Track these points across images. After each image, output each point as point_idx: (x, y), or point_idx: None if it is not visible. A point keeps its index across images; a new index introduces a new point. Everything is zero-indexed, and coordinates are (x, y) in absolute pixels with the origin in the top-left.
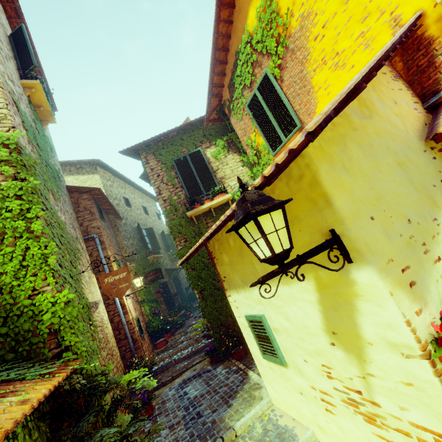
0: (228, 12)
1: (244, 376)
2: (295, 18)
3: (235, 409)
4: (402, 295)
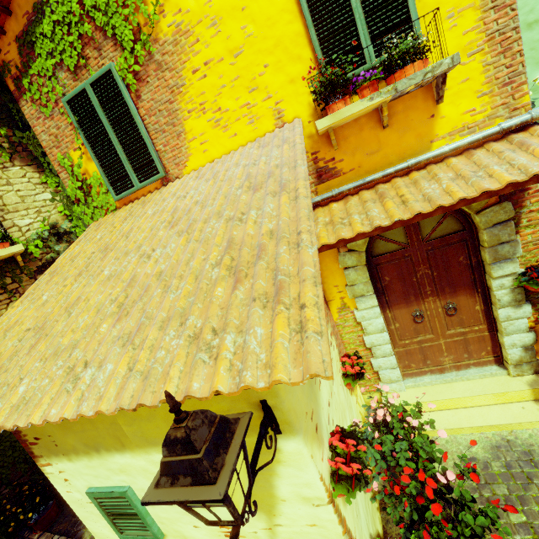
0: None
1: None
2: (168, 21)
3: None
4: (316, 449)
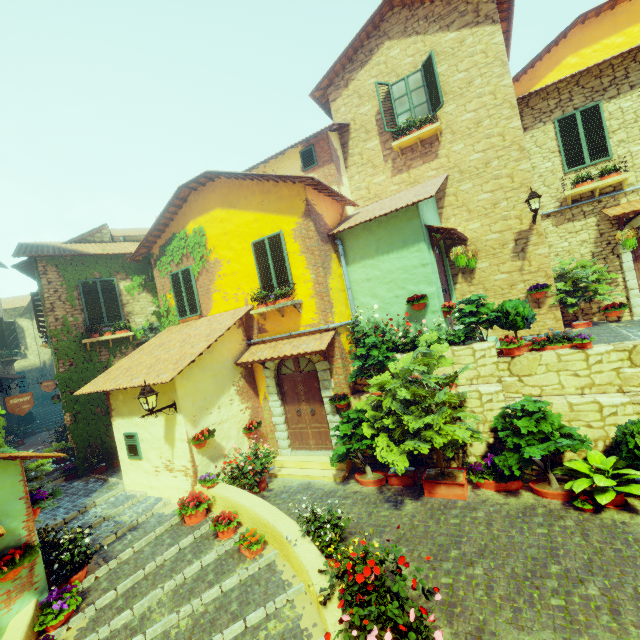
0: (176, 208)
1: (104, 482)
2: (213, 256)
3: (95, 497)
4: (189, 424)
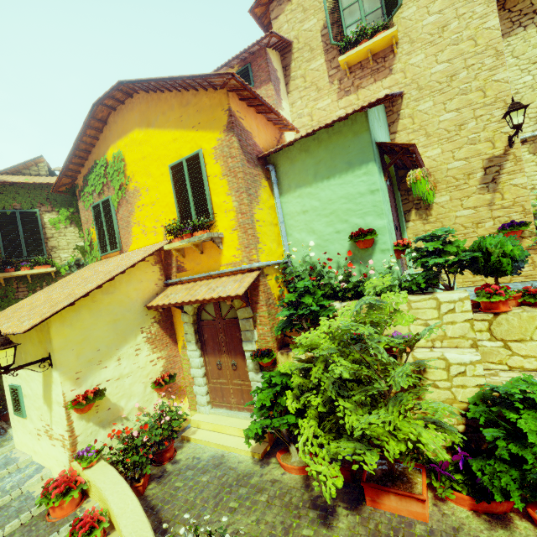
0: (96, 132)
1: (3, 433)
2: (133, 185)
3: None
4: (68, 383)
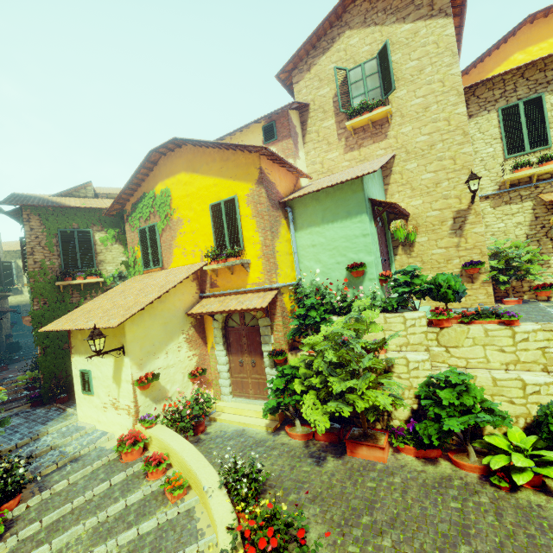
0: (148, 170)
1: (63, 411)
2: (176, 215)
3: (50, 425)
4: (135, 367)
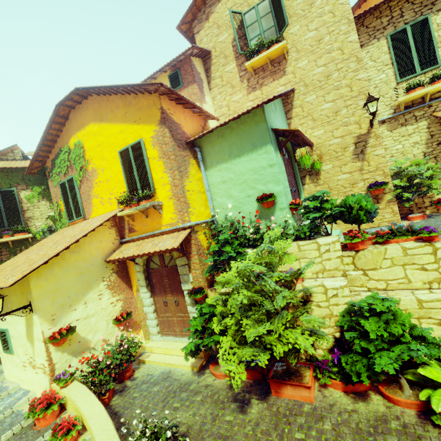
0: (60, 125)
1: None
2: (91, 166)
3: None
4: (46, 324)
